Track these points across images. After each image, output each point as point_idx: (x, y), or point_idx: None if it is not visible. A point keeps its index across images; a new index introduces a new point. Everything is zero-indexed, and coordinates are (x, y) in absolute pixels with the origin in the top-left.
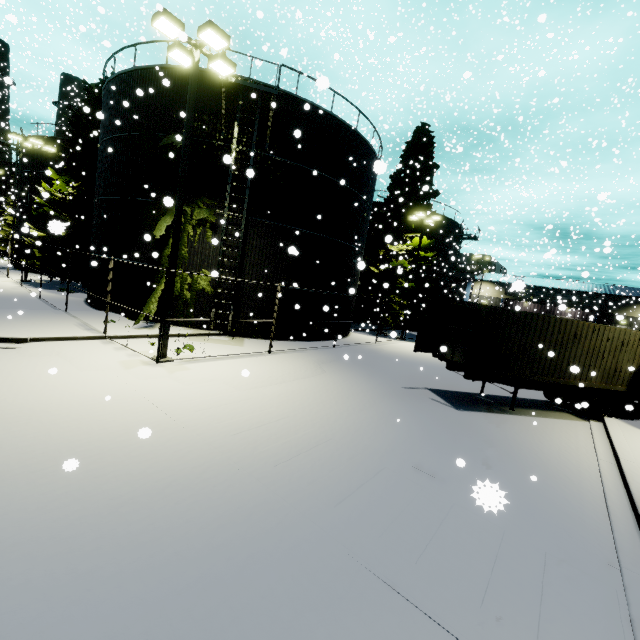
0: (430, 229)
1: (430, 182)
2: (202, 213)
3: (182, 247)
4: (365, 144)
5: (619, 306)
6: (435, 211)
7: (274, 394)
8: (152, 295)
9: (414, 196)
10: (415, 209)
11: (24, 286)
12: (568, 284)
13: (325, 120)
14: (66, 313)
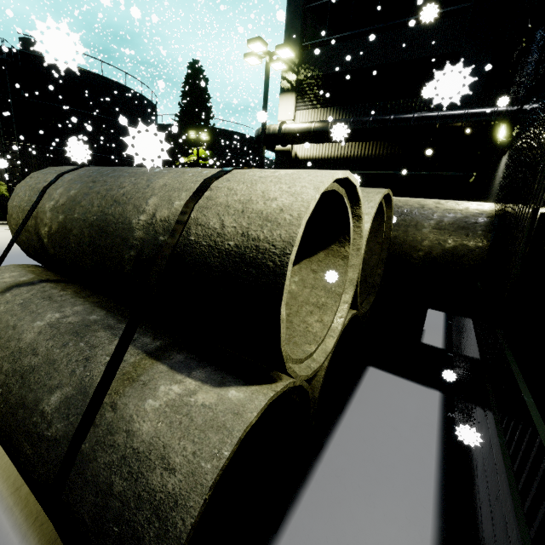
0: (211, 143)
1: (209, 107)
2: None
3: None
4: (116, 84)
5: None
6: (213, 129)
7: (8, 241)
8: None
9: (194, 119)
10: (198, 129)
11: None
12: None
13: (68, 70)
14: None
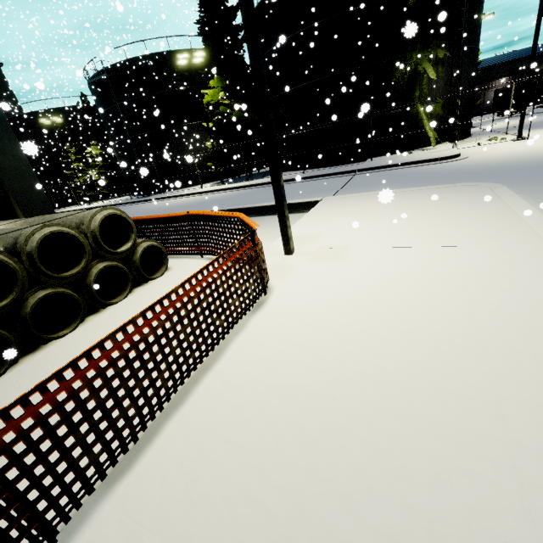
0: None
1: None
2: (440, 53)
3: (425, 87)
4: None
5: (542, 62)
6: None
7: None
8: (426, 126)
9: None
10: None
11: (247, 182)
12: (493, 60)
13: None
14: (376, 161)
